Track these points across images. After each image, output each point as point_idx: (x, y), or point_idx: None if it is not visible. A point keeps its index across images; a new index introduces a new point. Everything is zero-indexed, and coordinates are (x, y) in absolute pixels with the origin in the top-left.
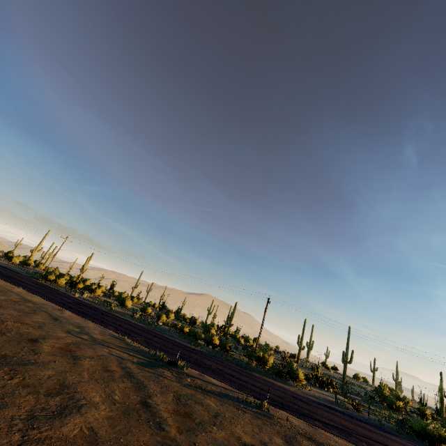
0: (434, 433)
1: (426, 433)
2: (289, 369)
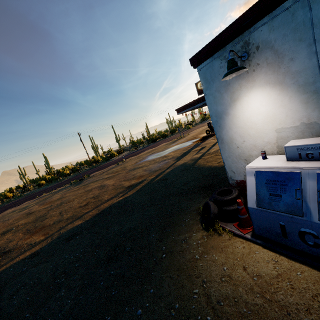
0: (155, 138)
1: (154, 140)
2: (110, 155)
